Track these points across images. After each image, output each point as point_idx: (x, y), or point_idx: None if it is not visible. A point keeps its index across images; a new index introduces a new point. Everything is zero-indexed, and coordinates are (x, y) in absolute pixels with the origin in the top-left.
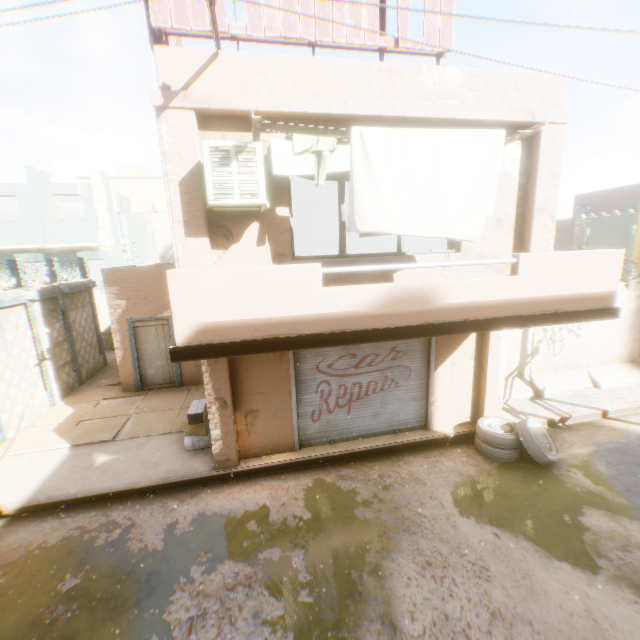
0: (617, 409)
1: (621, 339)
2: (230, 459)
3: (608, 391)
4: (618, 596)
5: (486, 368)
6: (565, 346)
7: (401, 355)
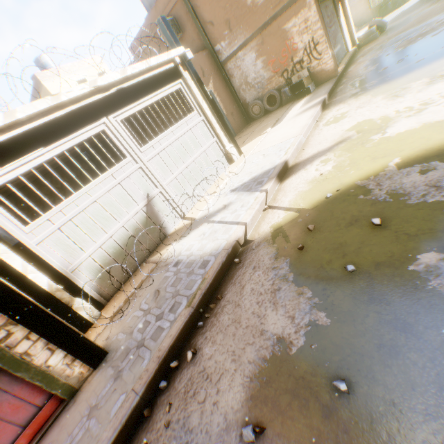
0: None
1: None
2: (336, 69)
3: None
4: None
5: (348, 17)
6: None
7: (333, 17)
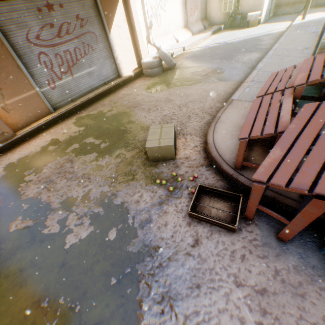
0: (187, 46)
1: (181, 14)
2: (6, 132)
3: (182, 42)
4: (210, 84)
5: (134, 26)
6: (162, 20)
7: (85, 23)
